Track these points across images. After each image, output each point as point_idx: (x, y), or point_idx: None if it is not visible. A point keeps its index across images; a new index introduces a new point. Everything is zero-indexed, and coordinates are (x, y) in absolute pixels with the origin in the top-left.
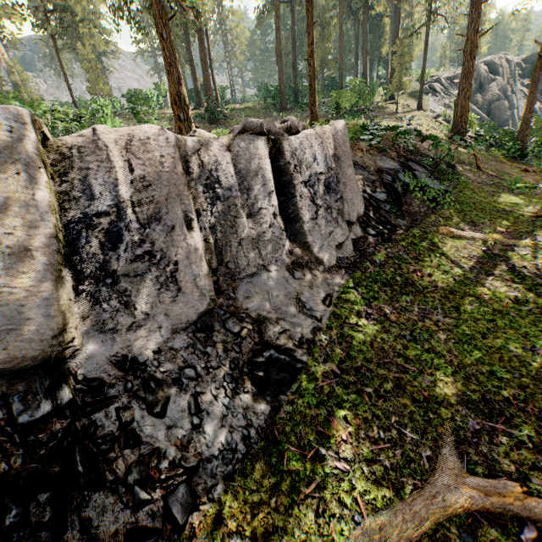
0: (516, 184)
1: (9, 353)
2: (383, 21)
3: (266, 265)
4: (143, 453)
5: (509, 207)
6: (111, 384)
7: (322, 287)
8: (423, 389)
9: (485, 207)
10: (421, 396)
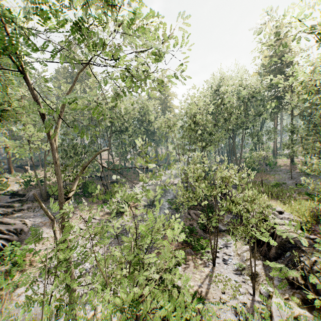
0: None
1: None
2: None
3: None
4: None
5: None
6: None
7: None
8: None
9: None
10: None
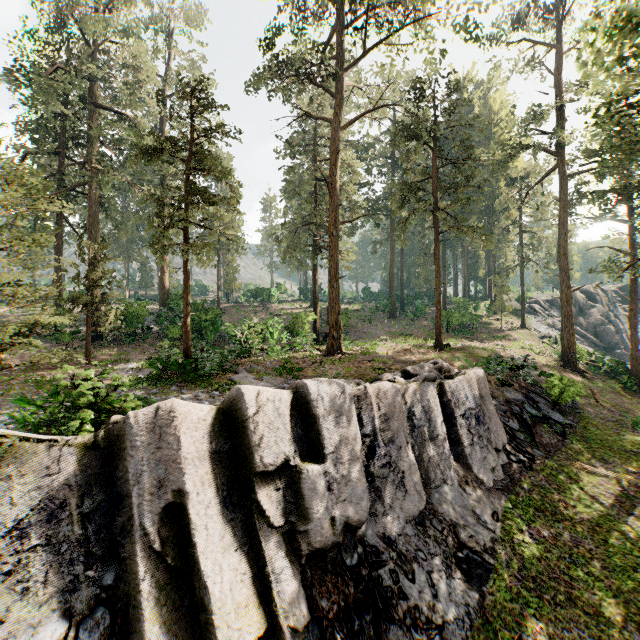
0: (638, 424)
1: (358, 516)
2: (477, 252)
3: (445, 479)
4: (410, 605)
5: (635, 447)
6: (382, 551)
7: (488, 504)
8: (591, 603)
9: (612, 445)
10: (590, 609)
